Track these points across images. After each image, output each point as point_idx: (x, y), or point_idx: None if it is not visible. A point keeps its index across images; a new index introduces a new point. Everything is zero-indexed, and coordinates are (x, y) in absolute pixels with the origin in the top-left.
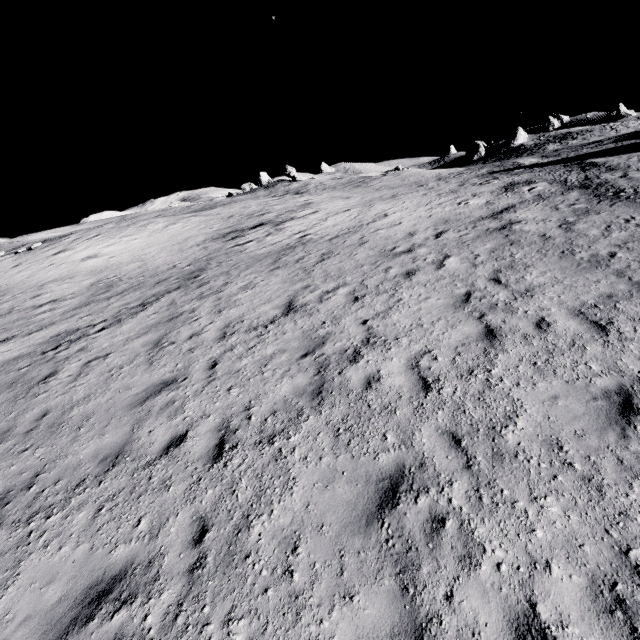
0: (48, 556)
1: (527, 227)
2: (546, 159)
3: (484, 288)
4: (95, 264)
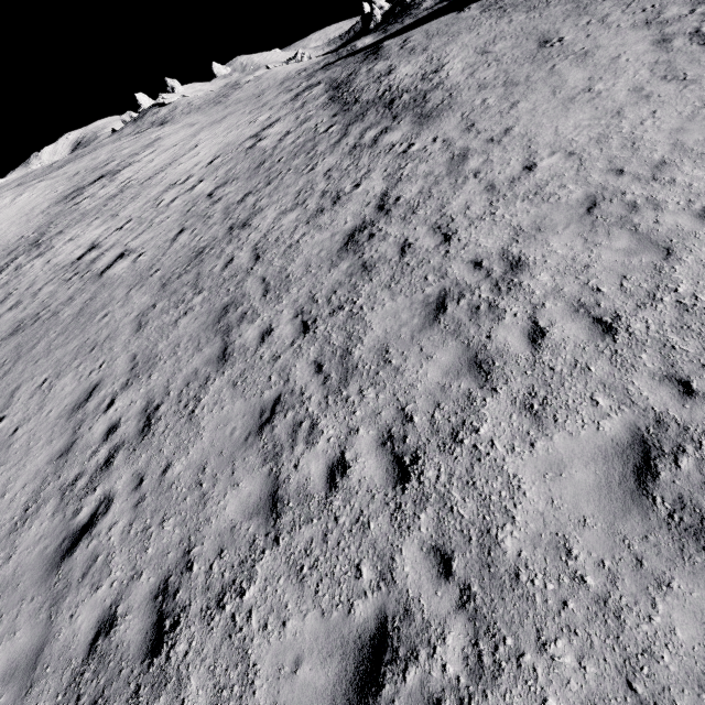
0: None
1: (264, 143)
2: (376, 38)
3: (200, 203)
4: None
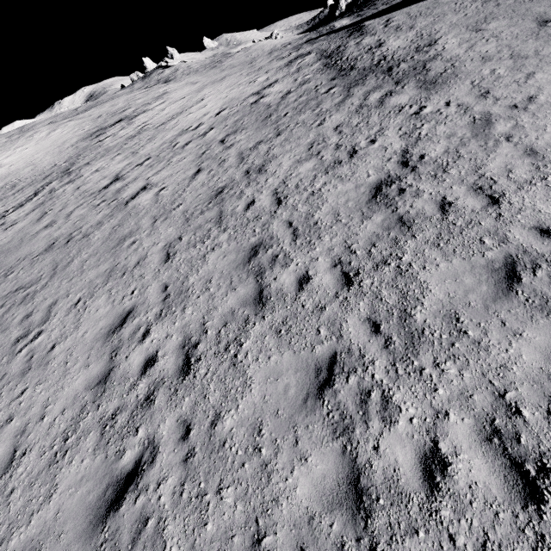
0: (2, 287)
1: (267, 99)
2: (353, 20)
3: (213, 148)
4: (0, 173)
